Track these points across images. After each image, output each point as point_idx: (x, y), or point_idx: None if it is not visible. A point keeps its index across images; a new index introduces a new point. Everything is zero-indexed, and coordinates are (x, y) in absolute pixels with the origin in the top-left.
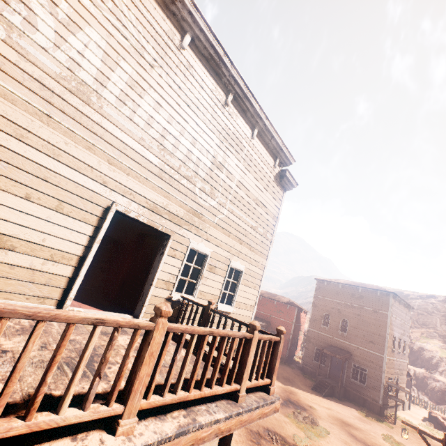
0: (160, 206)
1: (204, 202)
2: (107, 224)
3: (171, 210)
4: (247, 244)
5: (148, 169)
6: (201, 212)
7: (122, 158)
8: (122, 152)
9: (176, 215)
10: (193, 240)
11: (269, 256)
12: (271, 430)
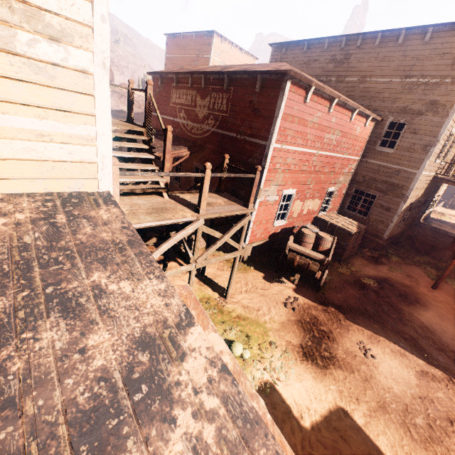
0: None
1: None
2: None
3: None
4: None
5: None
6: None
7: None
8: None
9: None
10: None
11: None
12: None
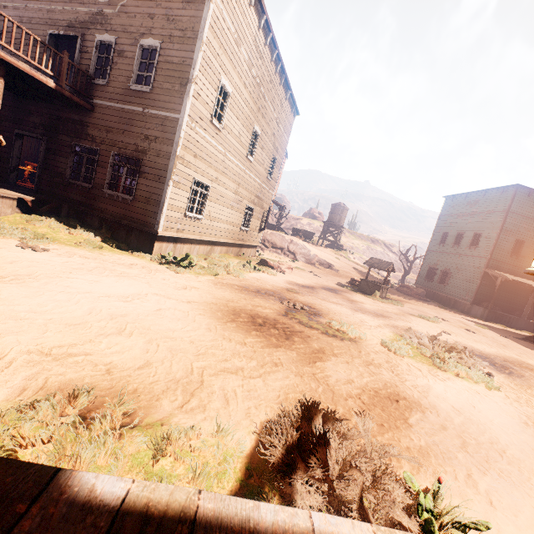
0: (74, 22)
1: (104, 0)
2: (47, 43)
3: (80, 21)
4: (162, 16)
5: (64, 3)
6: (103, 10)
7: (52, 5)
8: (51, 2)
9: (85, 22)
10: (99, 35)
11: (206, 17)
12: (316, 310)
